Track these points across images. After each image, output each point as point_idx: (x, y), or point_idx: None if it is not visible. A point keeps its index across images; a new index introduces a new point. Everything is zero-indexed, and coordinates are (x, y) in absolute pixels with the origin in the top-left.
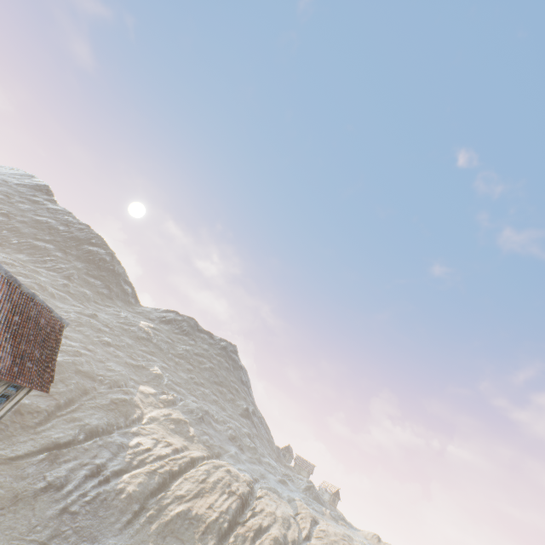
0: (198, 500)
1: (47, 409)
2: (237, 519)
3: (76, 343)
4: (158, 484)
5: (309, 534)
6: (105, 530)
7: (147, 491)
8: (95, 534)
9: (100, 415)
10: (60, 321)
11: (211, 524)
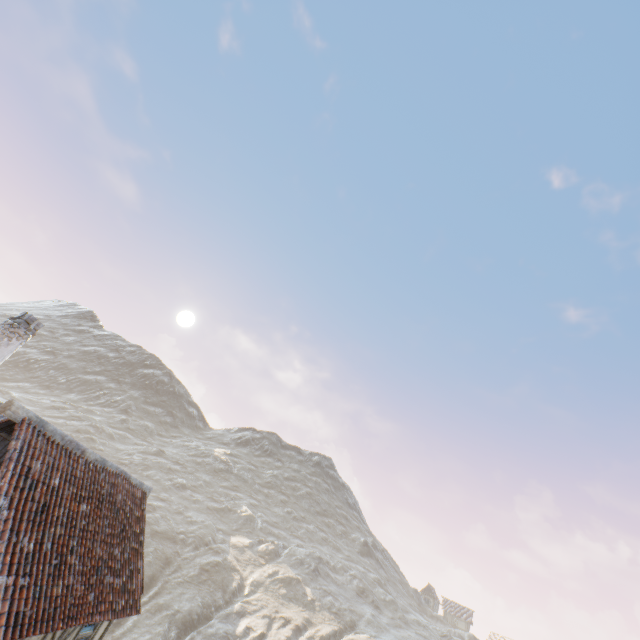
0: None
1: None
2: None
3: None
4: None
5: None
6: None
7: None
8: None
9: (190, 593)
10: (140, 488)
11: None
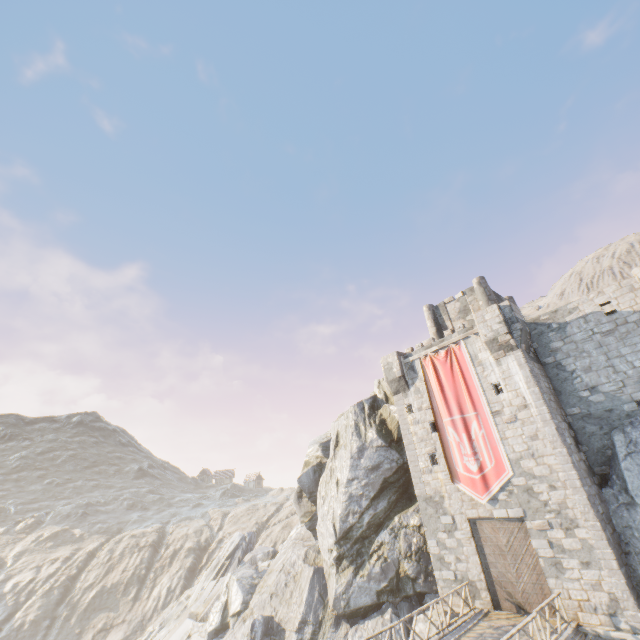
0: (110, 575)
1: None
2: (154, 561)
3: None
4: (62, 594)
5: (221, 526)
6: None
7: (52, 606)
8: None
9: None
10: None
11: (130, 580)
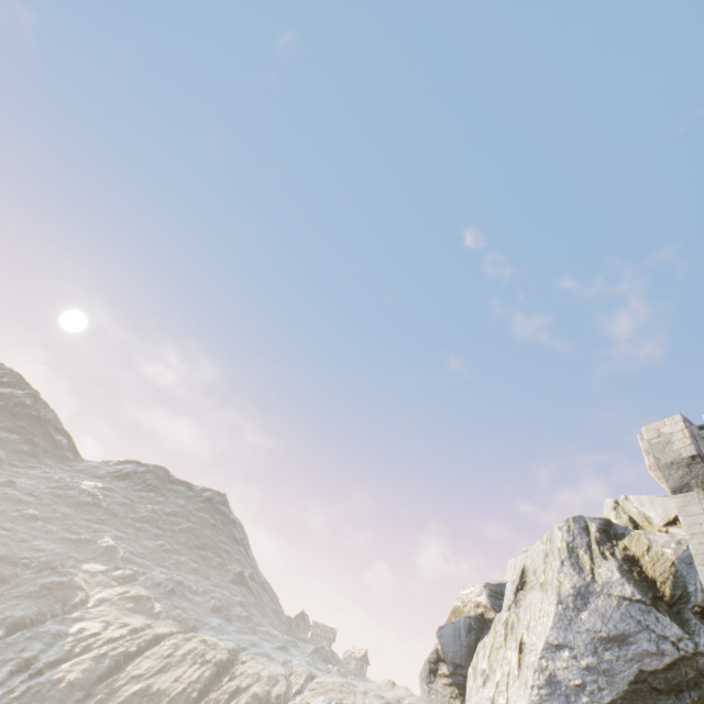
0: (162, 675)
1: None
2: (211, 688)
3: None
4: (110, 668)
5: (302, 688)
6: None
7: (95, 677)
8: None
9: (26, 604)
10: None
11: (177, 695)
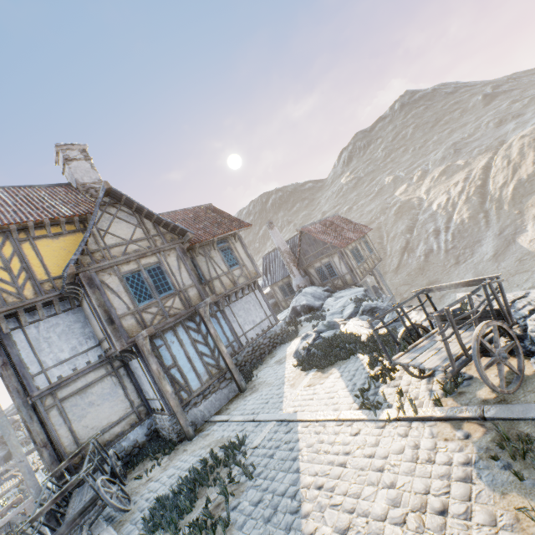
0: (519, 171)
1: (378, 249)
2: None
3: None
4: (479, 198)
5: None
6: (478, 236)
7: (477, 207)
8: (475, 240)
9: (400, 224)
10: (335, 216)
11: None
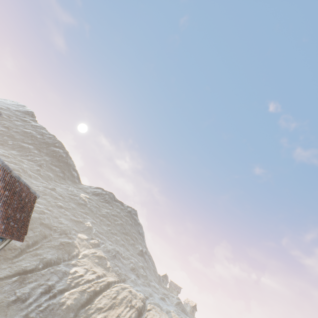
0: (111, 311)
1: (20, 247)
2: None
3: (41, 206)
4: (86, 299)
5: None
6: None
7: (79, 304)
8: None
9: (53, 252)
10: (34, 194)
11: None
